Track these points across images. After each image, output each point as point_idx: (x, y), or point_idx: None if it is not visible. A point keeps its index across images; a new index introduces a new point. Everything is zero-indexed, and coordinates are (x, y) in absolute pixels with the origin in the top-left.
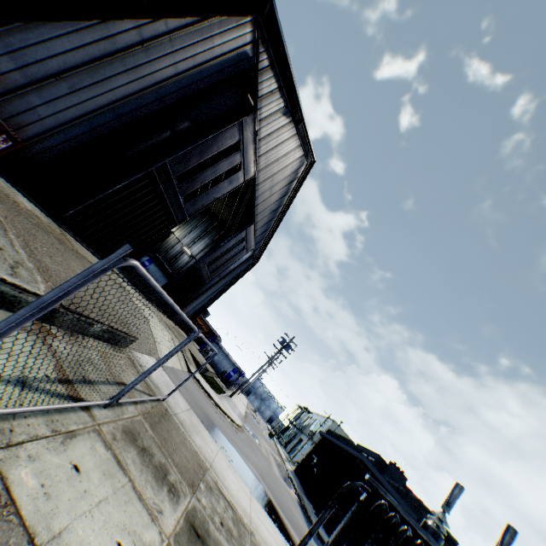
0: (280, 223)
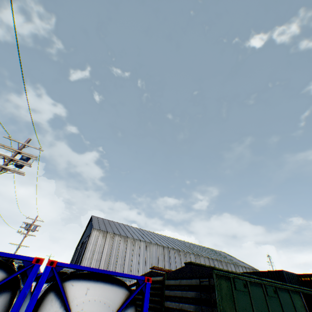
0: (93, 220)
